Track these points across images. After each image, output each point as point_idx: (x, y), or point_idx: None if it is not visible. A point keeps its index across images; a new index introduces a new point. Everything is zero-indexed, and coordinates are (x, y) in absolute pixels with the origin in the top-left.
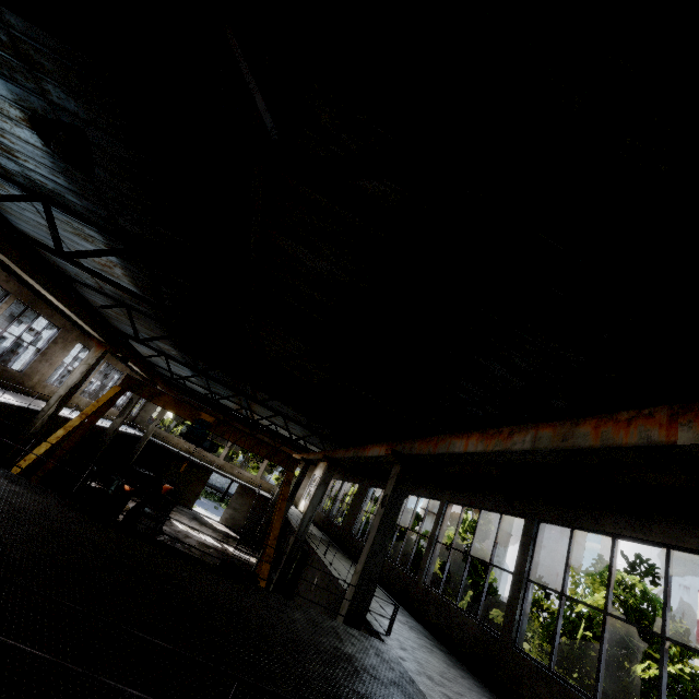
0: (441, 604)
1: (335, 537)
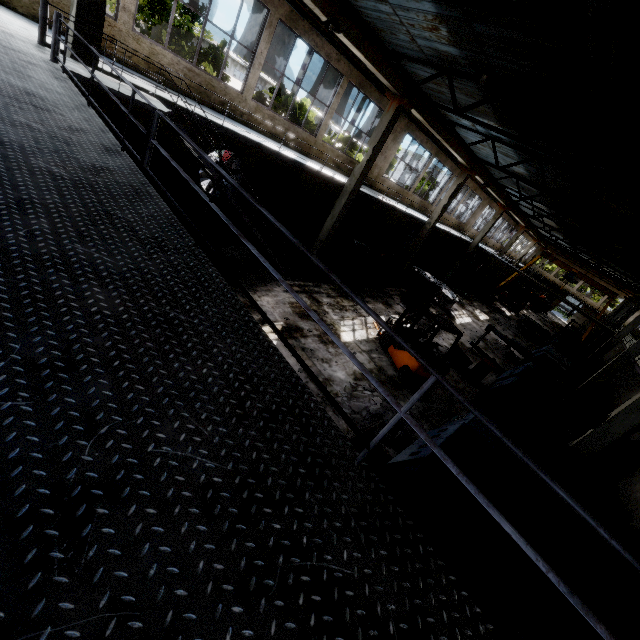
0: None
1: (634, 335)
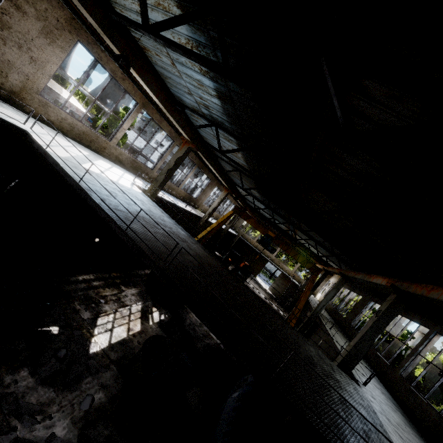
0: (411, 392)
1: (338, 323)
